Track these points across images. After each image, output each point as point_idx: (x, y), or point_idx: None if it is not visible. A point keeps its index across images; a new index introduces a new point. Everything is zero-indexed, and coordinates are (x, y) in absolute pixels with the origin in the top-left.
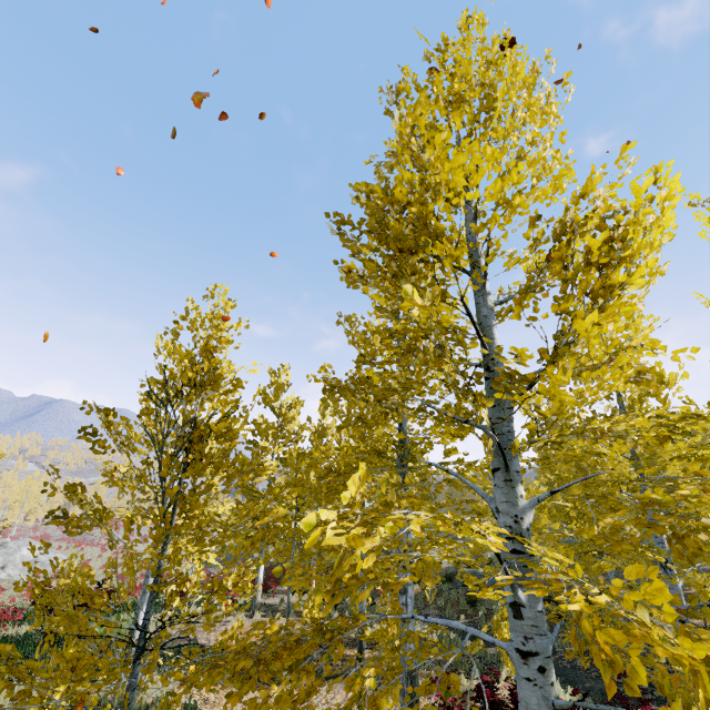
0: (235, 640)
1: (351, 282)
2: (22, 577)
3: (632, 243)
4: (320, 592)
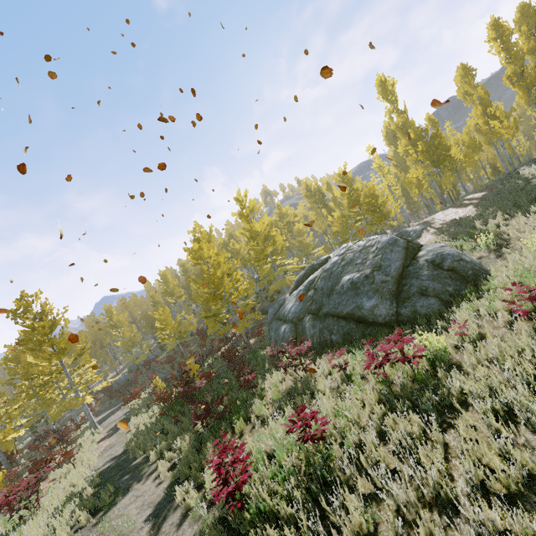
0: None
1: None
2: None
3: None
4: None
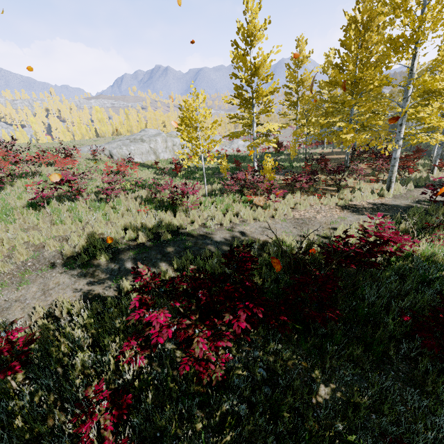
0: (317, 134)
1: (329, 86)
2: (244, 150)
3: (381, 67)
4: (324, 127)
